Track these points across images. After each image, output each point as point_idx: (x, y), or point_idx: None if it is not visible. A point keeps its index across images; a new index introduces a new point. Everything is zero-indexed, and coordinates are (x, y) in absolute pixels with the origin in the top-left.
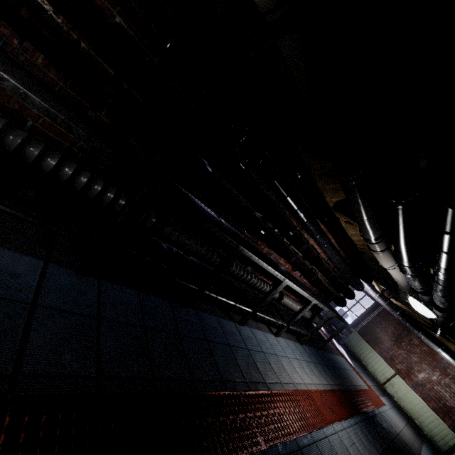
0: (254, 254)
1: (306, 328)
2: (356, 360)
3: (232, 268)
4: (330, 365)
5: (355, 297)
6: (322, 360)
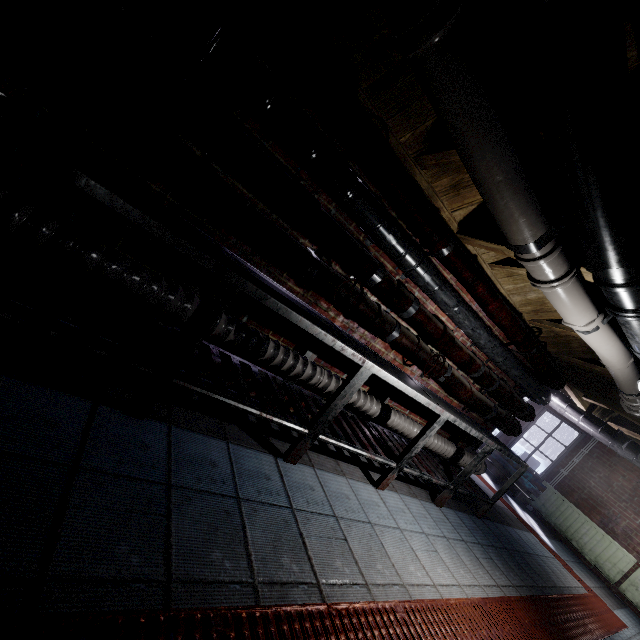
0: (273, 297)
1: (445, 474)
2: (560, 538)
3: (265, 350)
4: (504, 546)
5: (550, 438)
6: (485, 536)
